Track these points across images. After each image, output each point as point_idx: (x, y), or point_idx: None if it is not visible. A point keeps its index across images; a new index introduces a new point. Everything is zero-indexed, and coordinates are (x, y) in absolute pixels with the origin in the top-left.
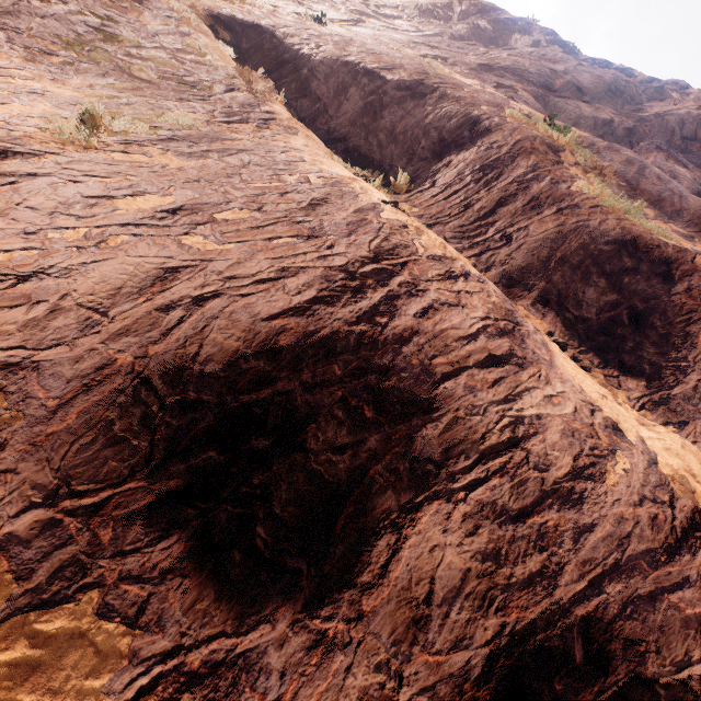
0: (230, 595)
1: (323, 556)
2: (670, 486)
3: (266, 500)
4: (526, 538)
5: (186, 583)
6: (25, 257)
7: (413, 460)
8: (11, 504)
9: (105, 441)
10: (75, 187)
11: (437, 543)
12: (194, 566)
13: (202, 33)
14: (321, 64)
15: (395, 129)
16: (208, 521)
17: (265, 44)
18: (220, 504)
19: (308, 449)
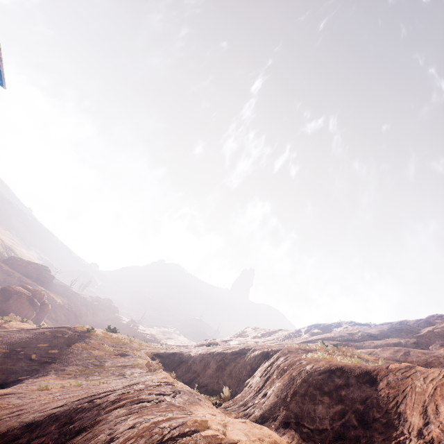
0: None
1: None
2: (185, 422)
3: None
4: None
5: None
6: None
7: None
8: None
9: None
10: (22, 397)
11: None
12: None
13: (145, 359)
14: (198, 356)
15: (231, 372)
16: None
17: (176, 358)
18: None
19: None
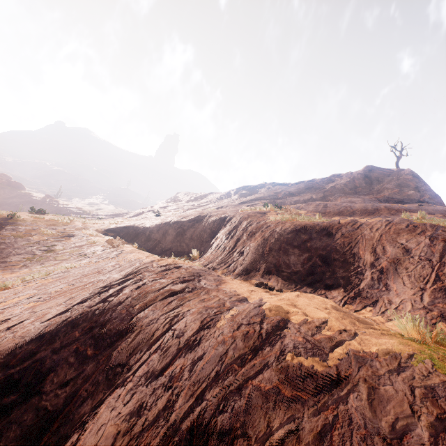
0: None
1: None
2: (264, 313)
3: None
4: (161, 385)
5: None
6: None
7: (109, 369)
8: None
9: None
10: None
11: (104, 422)
12: None
13: (98, 236)
14: (154, 227)
15: (192, 236)
16: None
17: (130, 230)
18: None
19: (43, 392)
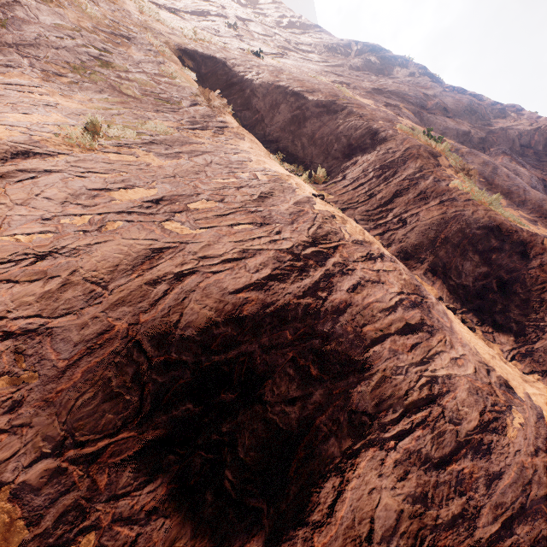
0: (203, 533)
1: (280, 497)
2: None
3: (232, 445)
4: (447, 483)
5: (167, 523)
6: (43, 240)
7: (351, 412)
8: (25, 455)
9: (104, 397)
10: (81, 181)
11: (374, 486)
12: (174, 507)
13: (173, 62)
14: (260, 86)
15: (315, 135)
16: (186, 466)
17: (219, 70)
18: (195, 450)
19: (265, 401)
